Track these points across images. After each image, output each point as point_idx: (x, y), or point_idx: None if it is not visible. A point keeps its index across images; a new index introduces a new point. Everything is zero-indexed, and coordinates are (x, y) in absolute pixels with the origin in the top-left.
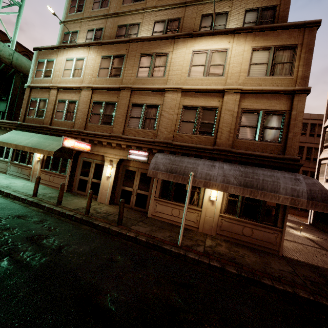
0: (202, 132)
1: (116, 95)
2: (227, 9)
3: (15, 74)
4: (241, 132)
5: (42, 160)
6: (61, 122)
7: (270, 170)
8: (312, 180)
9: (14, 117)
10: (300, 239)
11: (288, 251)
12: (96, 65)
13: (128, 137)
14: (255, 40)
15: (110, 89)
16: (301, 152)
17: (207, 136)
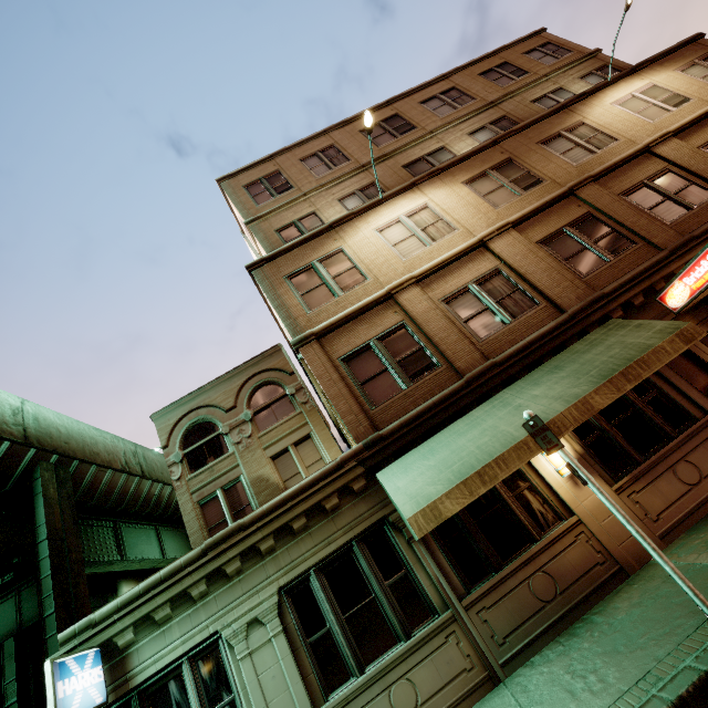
0: None
1: (571, 205)
2: (556, 86)
3: (33, 468)
4: None
5: (581, 460)
6: (508, 331)
7: None
8: None
9: (76, 618)
10: None
11: None
12: (469, 198)
13: (705, 227)
14: (666, 66)
15: (551, 205)
16: None
17: None
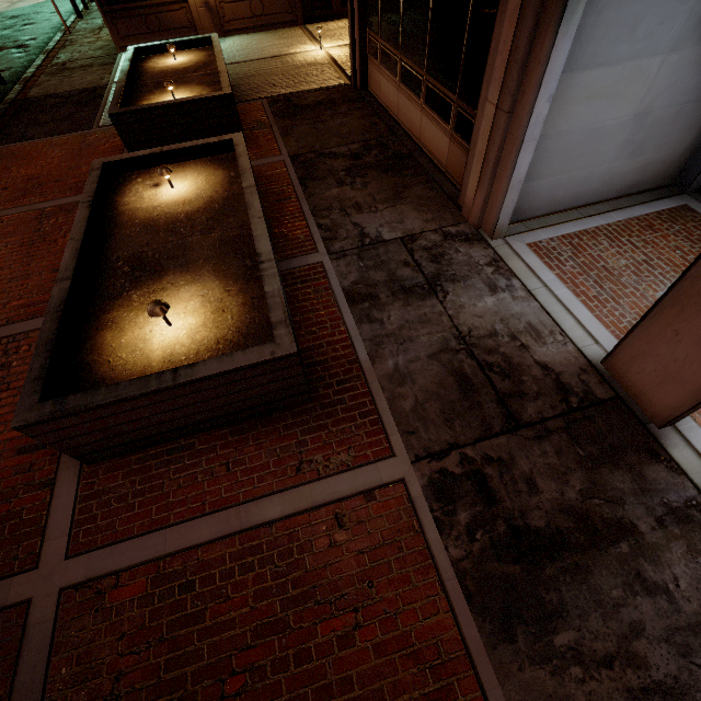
0: None
1: None
2: None
3: None
4: None
5: None
6: None
7: None
8: None
9: None
10: (254, 53)
11: None
12: None
13: None
14: None
15: None
16: None
17: None
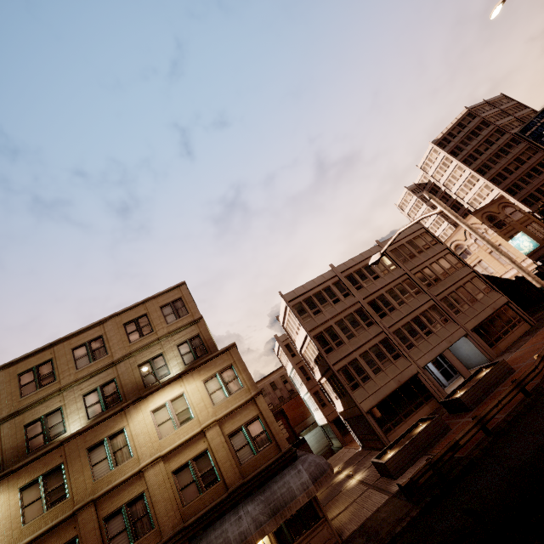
0: (208, 484)
1: (71, 525)
2: (160, 351)
3: None
4: (241, 456)
5: None
6: None
7: (281, 477)
8: (307, 461)
9: None
10: (354, 492)
11: (346, 528)
12: (14, 508)
13: None
14: (201, 374)
15: (57, 526)
16: (305, 373)
17: (216, 484)
